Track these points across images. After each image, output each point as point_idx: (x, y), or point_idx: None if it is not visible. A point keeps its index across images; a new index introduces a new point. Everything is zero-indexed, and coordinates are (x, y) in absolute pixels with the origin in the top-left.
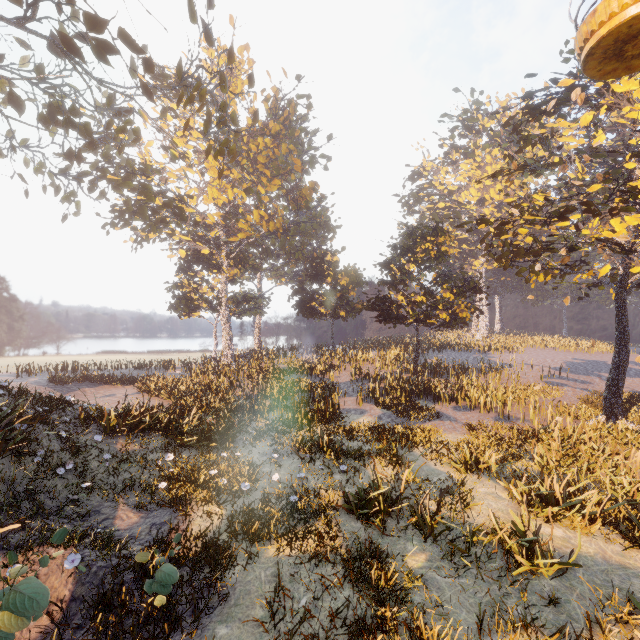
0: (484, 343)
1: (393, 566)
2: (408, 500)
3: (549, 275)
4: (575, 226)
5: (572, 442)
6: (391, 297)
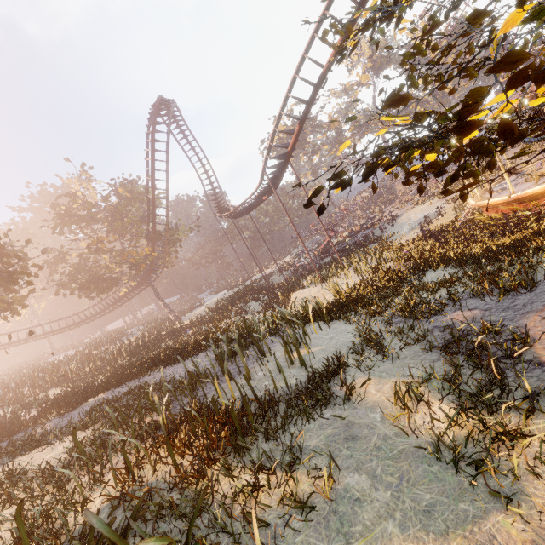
0: None
1: None
2: None
3: None
4: None
5: None
6: None
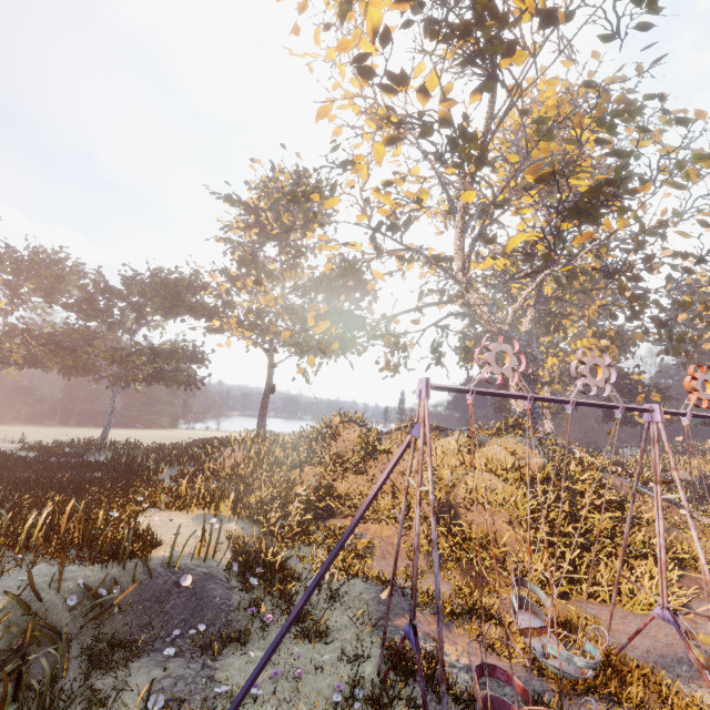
0: None
1: None
2: None
3: None
4: None
5: None
6: None
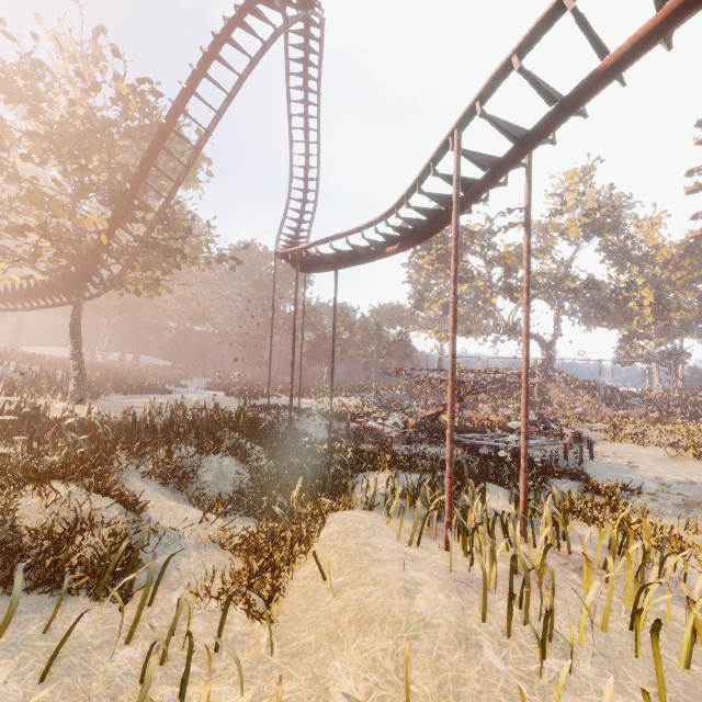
0: None
1: None
2: None
3: None
4: None
5: None
6: None
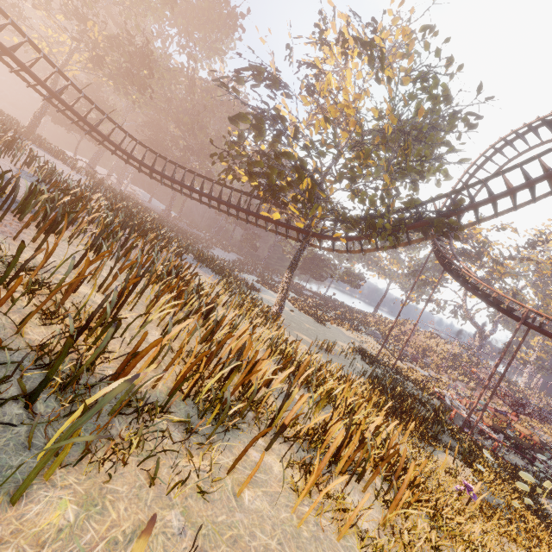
0: None
1: None
2: None
3: None
4: None
5: None
6: None
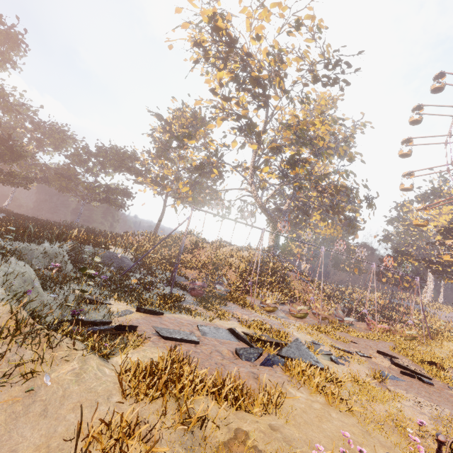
0: (425, 303)
1: (393, 320)
2: (393, 319)
3: (452, 280)
4: (452, 270)
5: (439, 324)
6: (385, 273)
